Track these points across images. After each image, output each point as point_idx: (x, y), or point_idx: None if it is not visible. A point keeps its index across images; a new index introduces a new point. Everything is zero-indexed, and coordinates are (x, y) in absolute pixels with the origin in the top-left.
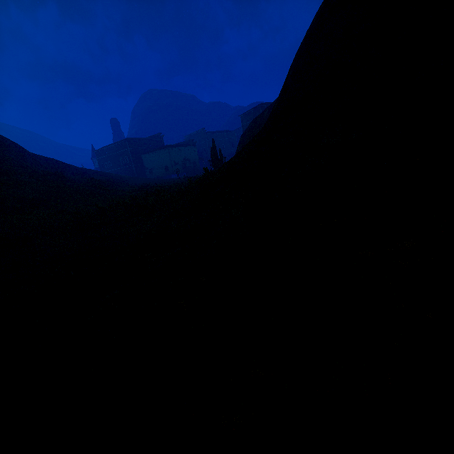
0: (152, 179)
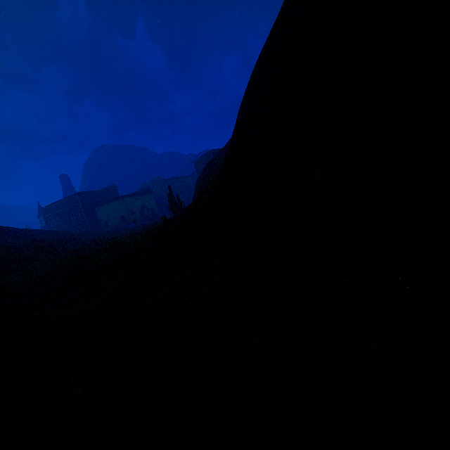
0: (108, 232)
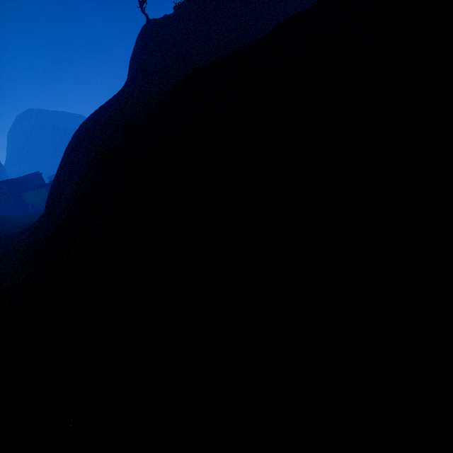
0: (32, 215)
